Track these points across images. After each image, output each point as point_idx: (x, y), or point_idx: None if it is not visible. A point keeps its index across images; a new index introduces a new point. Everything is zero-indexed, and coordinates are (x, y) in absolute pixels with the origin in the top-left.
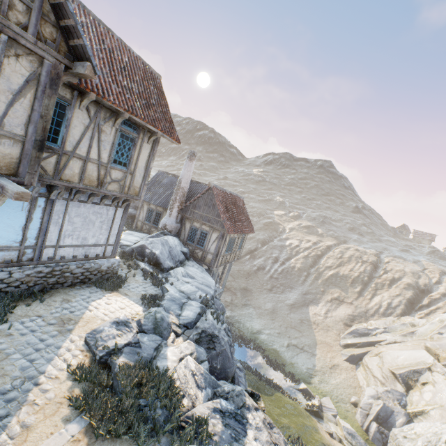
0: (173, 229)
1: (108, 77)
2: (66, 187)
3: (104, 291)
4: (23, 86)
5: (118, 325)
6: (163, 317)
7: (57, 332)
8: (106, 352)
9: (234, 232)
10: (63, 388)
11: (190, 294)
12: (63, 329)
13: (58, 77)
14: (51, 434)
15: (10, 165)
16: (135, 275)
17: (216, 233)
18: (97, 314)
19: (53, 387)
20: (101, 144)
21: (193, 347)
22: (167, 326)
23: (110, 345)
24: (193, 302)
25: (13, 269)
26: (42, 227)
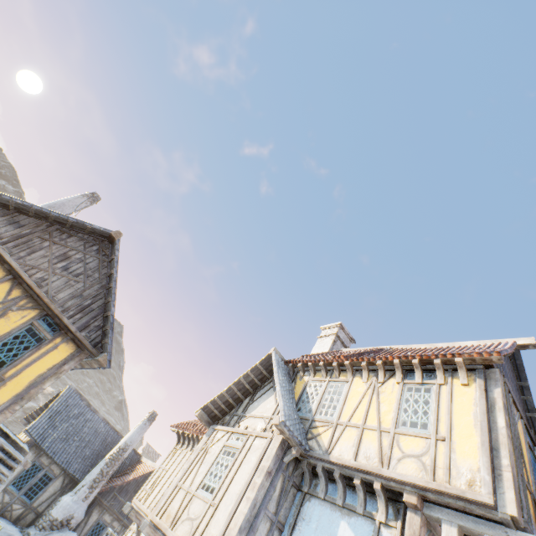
0: (76, 524)
1: None
2: None
3: None
4: None
5: None
6: None
7: None
8: None
9: None
10: None
11: None
12: None
13: None
14: None
15: None
16: None
17: None
18: None
19: None
20: None
21: None
22: None
23: None
24: None
25: None
26: None
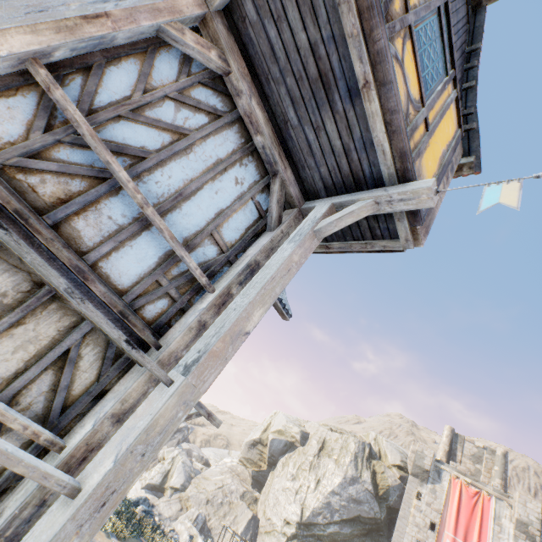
0: None
1: None
2: None
3: None
4: None
5: None
6: None
7: None
8: None
9: None
10: None
11: None
12: None
13: None
14: None
15: None
16: None
17: None
18: None
19: None
20: None
21: None
22: None
23: None
24: None
25: None
26: None
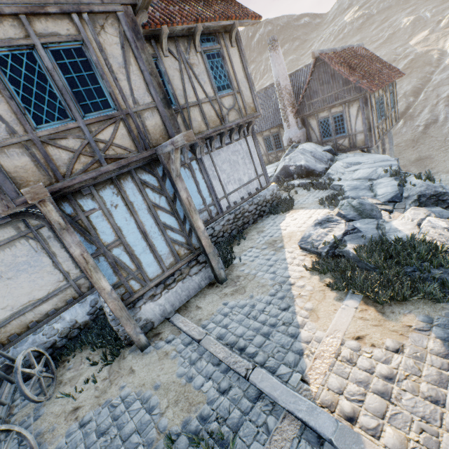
0: (300, 138)
1: (161, 5)
2: (201, 139)
3: (281, 214)
4: (123, 55)
5: (321, 225)
6: (360, 202)
7: (273, 252)
8: (329, 247)
9: (378, 87)
10: (314, 281)
11: (369, 176)
12: (275, 248)
13: (134, 23)
14: (335, 310)
15: (162, 134)
16: (296, 192)
17: (354, 106)
18: (292, 230)
19: (305, 283)
20: (199, 80)
21: (423, 211)
22: (371, 207)
23: (328, 241)
24: (379, 180)
25: (212, 225)
26: (208, 185)
